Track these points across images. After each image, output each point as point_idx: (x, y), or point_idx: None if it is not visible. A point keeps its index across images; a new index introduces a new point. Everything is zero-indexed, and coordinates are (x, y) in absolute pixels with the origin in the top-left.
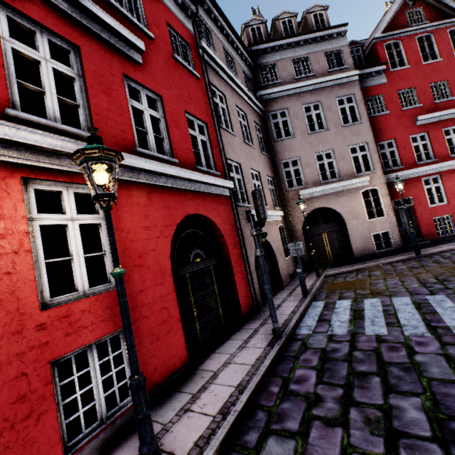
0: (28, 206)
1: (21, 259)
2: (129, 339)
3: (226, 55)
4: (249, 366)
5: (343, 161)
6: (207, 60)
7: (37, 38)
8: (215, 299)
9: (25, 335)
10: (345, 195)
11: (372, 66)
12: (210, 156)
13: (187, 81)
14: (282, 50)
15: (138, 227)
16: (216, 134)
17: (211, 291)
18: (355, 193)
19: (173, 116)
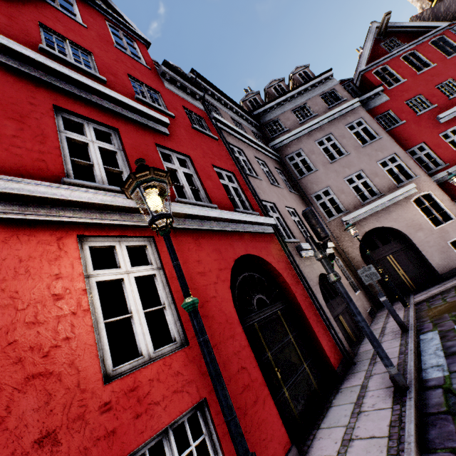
0: (84, 264)
1: (80, 321)
2: (222, 396)
3: (234, 122)
4: (384, 439)
5: (377, 177)
6: (220, 126)
7: (85, 128)
8: (295, 353)
9: (88, 422)
10: (396, 209)
11: (368, 91)
12: (244, 199)
13: (208, 143)
14: (280, 106)
15: (193, 273)
16: (244, 180)
17: (288, 343)
18: (405, 204)
19: (202, 170)
